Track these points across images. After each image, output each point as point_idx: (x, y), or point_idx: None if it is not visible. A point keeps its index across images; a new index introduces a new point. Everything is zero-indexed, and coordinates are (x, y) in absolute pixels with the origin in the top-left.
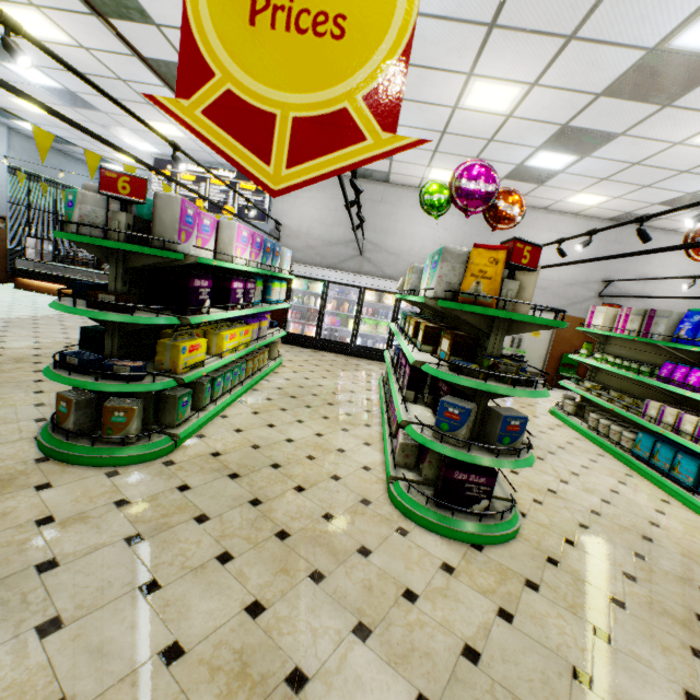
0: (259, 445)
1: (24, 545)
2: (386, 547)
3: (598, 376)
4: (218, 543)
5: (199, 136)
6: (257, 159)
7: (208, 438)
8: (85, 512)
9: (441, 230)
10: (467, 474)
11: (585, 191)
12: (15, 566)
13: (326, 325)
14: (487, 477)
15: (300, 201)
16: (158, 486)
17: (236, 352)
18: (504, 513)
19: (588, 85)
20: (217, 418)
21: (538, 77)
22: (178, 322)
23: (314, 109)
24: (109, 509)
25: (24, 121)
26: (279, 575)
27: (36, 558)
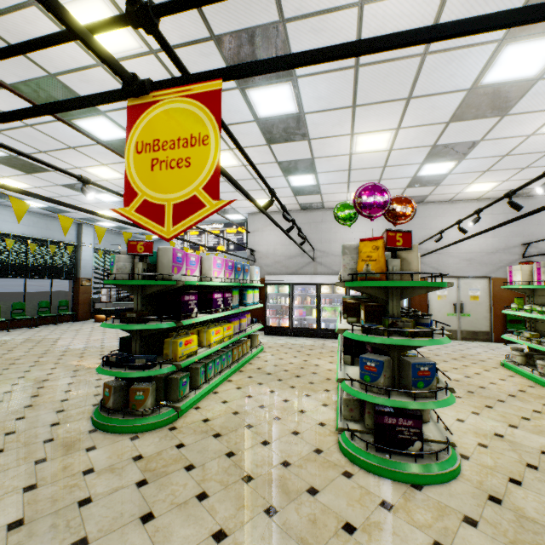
0: (238, 411)
1: (73, 487)
2: (332, 487)
3: (537, 326)
4: (198, 485)
5: (134, 221)
6: (159, 226)
7: (202, 408)
8: (114, 465)
9: (370, 232)
10: (395, 418)
11: (476, 182)
12: (66, 501)
13: (295, 316)
14: (413, 419)
15: (265, 233)
16: (163, 445)
17: (222, 343)
18: (441, 454)
19: (437, 119)
20: (210, 394)
21: (399, 124)
22: (175, 325)
23: (181, 198)
24: (129, 462)
25: (102, 222)
26: (241, 510)
27: (79, 496)
